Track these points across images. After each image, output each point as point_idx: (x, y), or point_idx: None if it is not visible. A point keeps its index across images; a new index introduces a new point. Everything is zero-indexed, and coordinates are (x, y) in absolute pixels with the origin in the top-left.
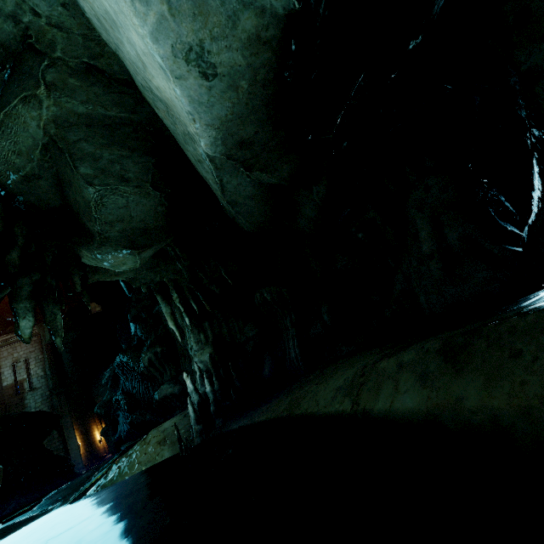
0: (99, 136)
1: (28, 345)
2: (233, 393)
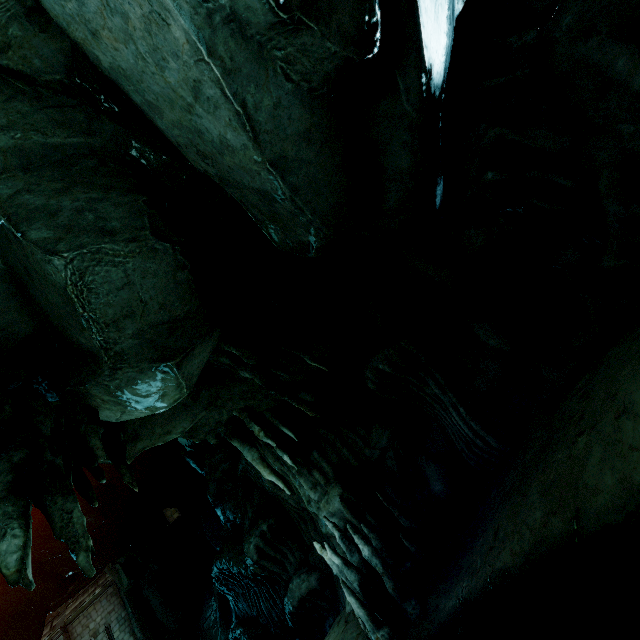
0: (48, 180)
1: (104, 604)
2: (407, 542)
